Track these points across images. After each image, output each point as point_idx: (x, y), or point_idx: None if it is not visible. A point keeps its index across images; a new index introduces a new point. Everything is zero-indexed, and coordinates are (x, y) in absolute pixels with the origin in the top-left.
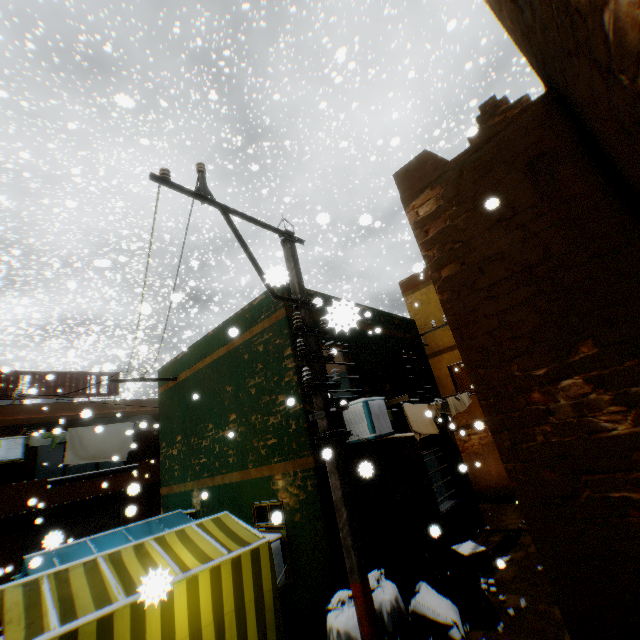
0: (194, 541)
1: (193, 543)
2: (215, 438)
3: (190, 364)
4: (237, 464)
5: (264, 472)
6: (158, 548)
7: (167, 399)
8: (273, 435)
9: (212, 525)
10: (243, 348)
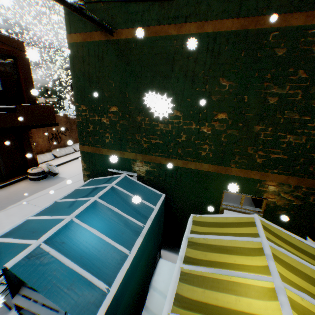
0: (296, 268)
1: (299, 271)
2: (182, 127)
3: (147, 21)
4: (213, 159)
5: (252, 175)
6: (311, 300)
7: (89, 56)
8: (283, 152)
9: (273, 238)
10: (279, 37)
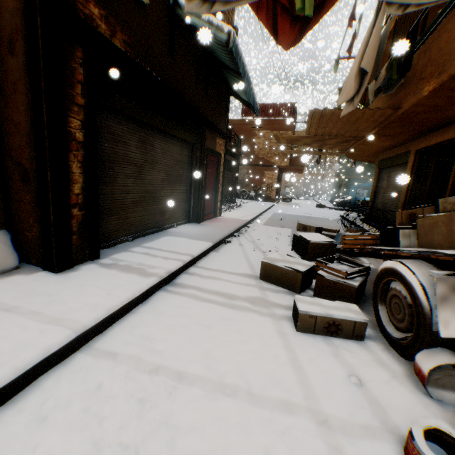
0: None
1: None
2: None
3: None
4: None
5: None
6: None
7: None
8: None
9: None
10: None
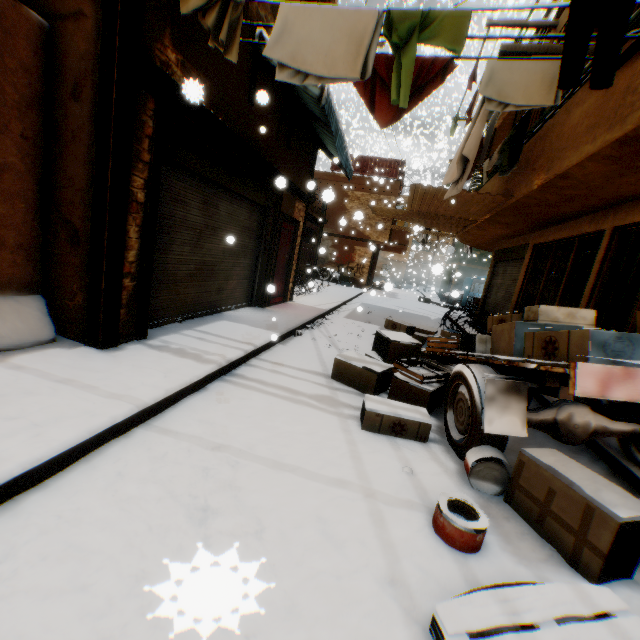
0: None
1: None
2: None
3: None
4: None
5: None
6: None
7: None
8: None
9: None
10: None
